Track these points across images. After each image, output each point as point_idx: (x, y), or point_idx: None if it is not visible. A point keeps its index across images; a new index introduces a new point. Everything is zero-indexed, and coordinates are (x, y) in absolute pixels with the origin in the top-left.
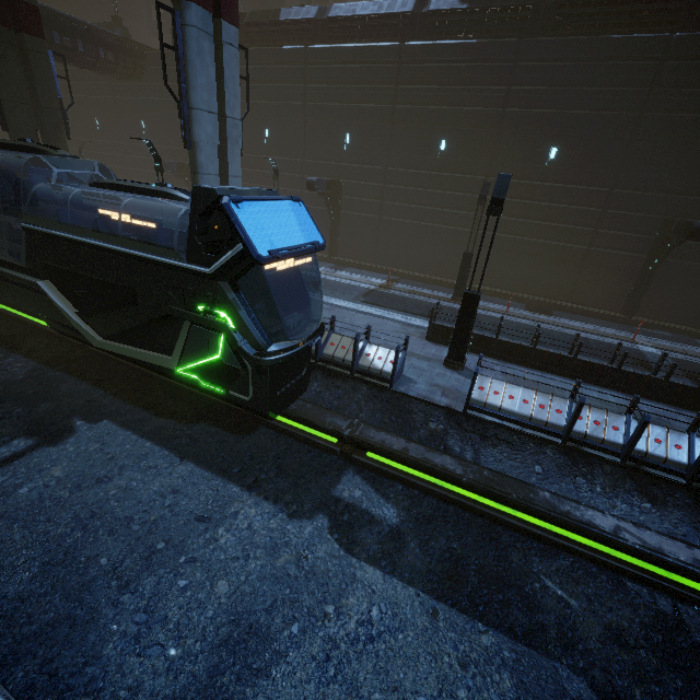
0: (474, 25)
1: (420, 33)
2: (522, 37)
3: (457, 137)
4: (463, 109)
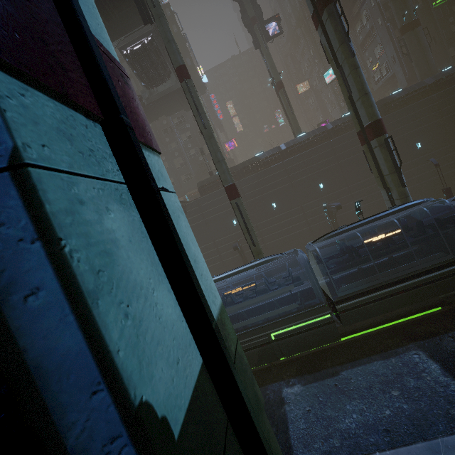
0: None
1: (334, 135)
2: None
3: None
4: None
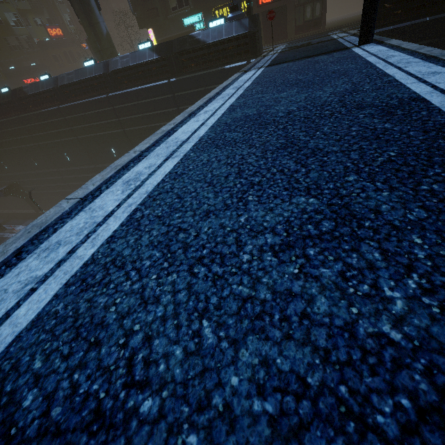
0: (1, 111)
1: None
2: (20, 113)
3: (35, 156)
4: (26, 146)
